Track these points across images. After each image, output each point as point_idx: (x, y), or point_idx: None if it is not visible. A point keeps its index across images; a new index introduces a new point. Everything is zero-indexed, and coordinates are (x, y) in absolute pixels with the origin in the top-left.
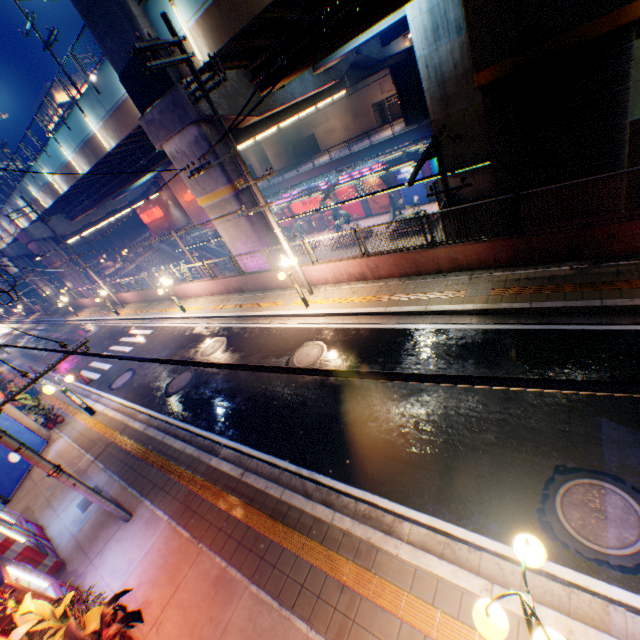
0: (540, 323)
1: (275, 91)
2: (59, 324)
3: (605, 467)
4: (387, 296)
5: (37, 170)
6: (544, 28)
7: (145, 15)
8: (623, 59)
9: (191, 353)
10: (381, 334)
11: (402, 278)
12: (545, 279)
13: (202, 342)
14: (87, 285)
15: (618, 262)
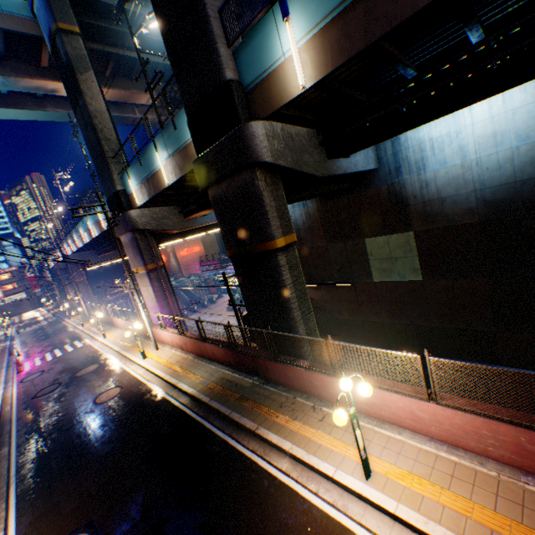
0: (203, 416)
1: (202, 215)
2: (60, 320)
3: (104, 529)
4: (177, 366)
5: (79, 227)
6: (243, 240)
7: (121, 179)
8: (275, 265)
9: (76, 370)
10: (148, 393)
11: (196, 355)
12: (236, 384)
13: (88, 363)
14: (91, 298)
15: (270, 386)
